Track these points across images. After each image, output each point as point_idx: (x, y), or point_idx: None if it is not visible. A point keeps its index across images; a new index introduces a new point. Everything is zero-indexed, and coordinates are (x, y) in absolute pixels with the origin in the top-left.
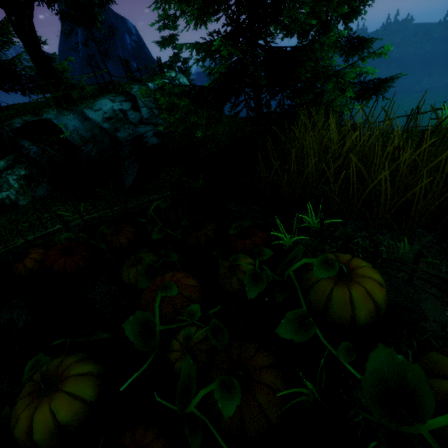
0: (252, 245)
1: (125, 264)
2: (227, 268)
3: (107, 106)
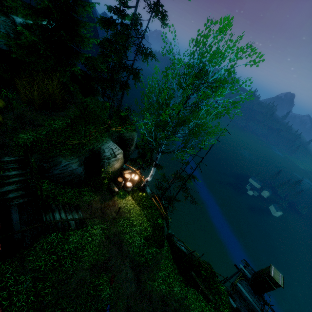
0: None
1: None
2: None
3: None
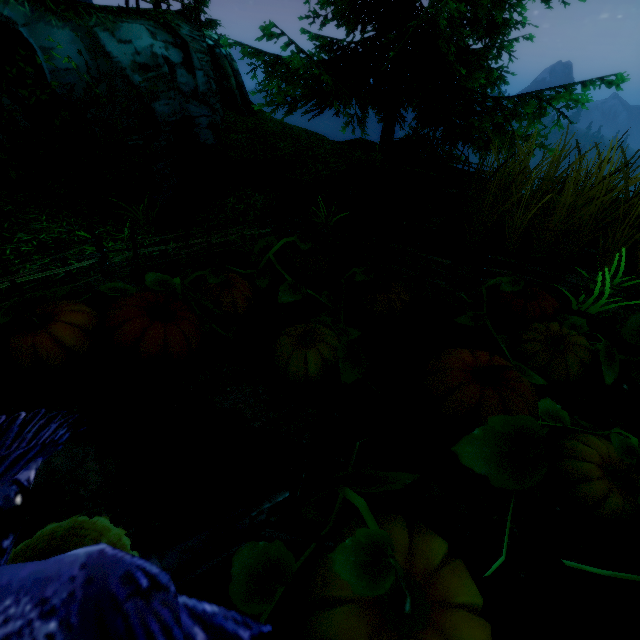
0: (553, 309)
1: (287, 343)
2: (543, 342)
3: (142, 39)
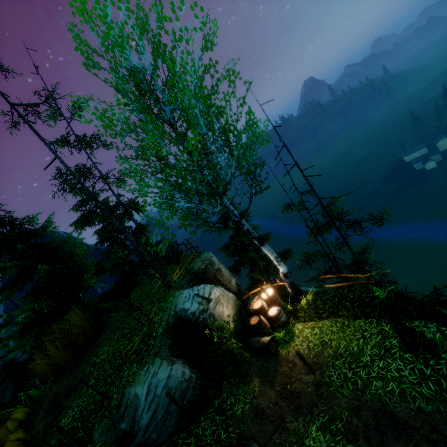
0: None
1: None
2: None
3: None
